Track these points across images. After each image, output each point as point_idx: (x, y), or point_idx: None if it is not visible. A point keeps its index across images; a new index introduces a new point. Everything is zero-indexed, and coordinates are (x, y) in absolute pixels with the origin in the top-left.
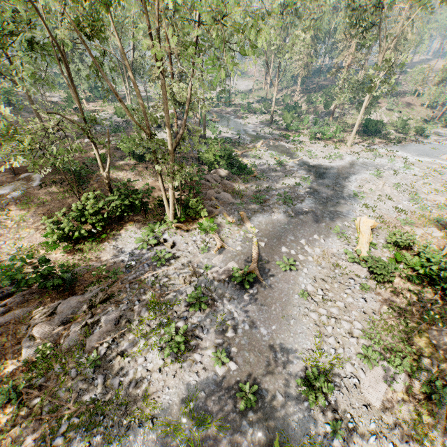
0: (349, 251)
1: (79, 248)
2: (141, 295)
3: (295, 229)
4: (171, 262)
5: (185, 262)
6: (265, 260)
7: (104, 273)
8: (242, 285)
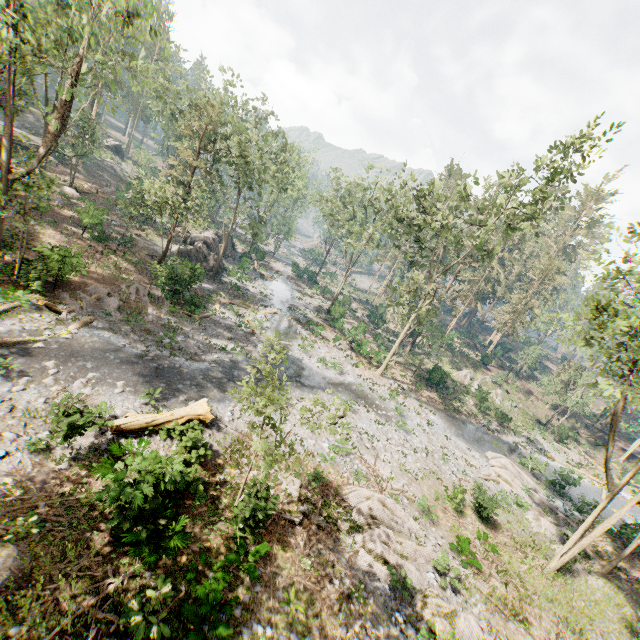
0: (106, 407)
1: None
2: None
3: (115, 364)
4: None
5: None
6: (1, 353)
7: None
8: None
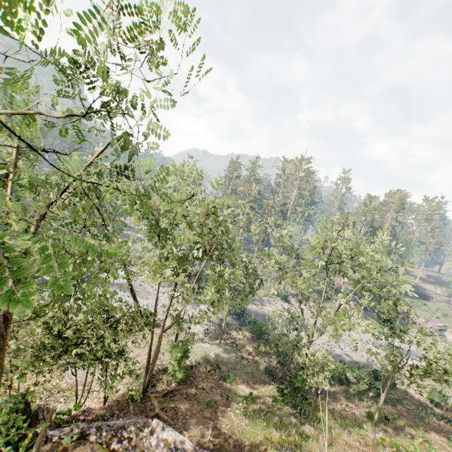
0: None
1: None
2: None
3: None
4: None
5: None
6: None
7: None
8: None
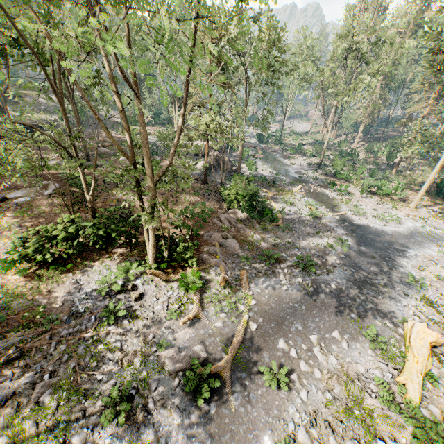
0: (385, 382)
1: (39, 274)
2: (60, 365)
3: (307, 313)
4: (123, 323)
5: (140, 327)
6: (248, 356)
7: (38, 317)
8: (197, 391)
